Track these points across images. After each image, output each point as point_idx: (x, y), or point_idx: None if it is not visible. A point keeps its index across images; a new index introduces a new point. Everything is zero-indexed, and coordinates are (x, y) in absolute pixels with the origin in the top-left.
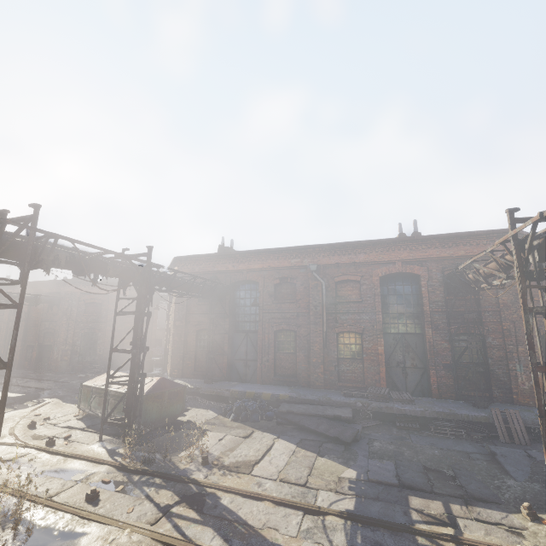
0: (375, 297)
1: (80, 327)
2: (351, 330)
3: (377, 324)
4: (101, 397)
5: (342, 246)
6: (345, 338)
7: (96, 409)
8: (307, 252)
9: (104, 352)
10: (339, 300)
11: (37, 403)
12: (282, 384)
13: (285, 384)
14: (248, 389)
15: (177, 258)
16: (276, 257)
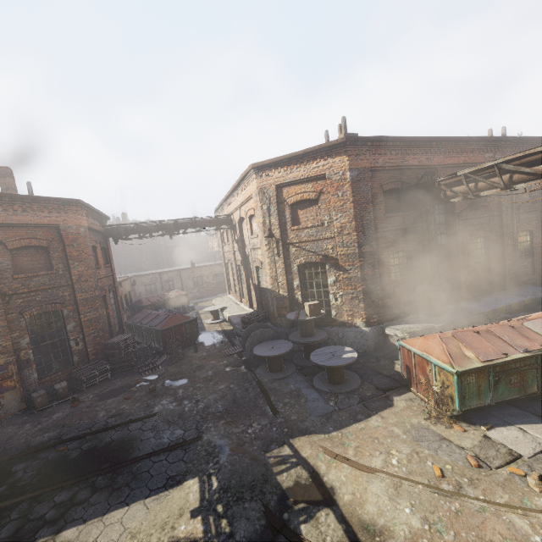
0: (540, 195)
1: (15, 306)
2: (527, 229)
3: (541, 221)
4: (518, 373)
5: (525, 142)
6: (520, 237)
7: (510, 396)
8: (499, 145)
9: (87, 344)
10: (520, 200)
11: (304, 469)
12: (482, 294)
13: (484, 293)
14: (493, 305)
15: (352, 139)
16: (471, 149)
